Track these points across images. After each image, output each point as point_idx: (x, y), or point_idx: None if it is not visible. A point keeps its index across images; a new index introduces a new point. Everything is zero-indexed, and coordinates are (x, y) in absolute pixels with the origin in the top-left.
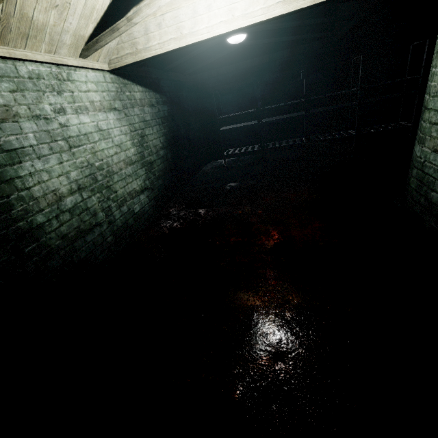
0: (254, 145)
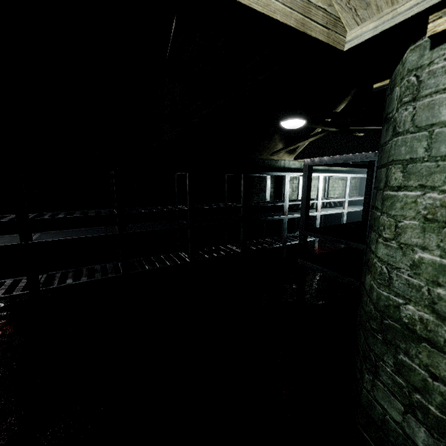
0: (21, 276)
